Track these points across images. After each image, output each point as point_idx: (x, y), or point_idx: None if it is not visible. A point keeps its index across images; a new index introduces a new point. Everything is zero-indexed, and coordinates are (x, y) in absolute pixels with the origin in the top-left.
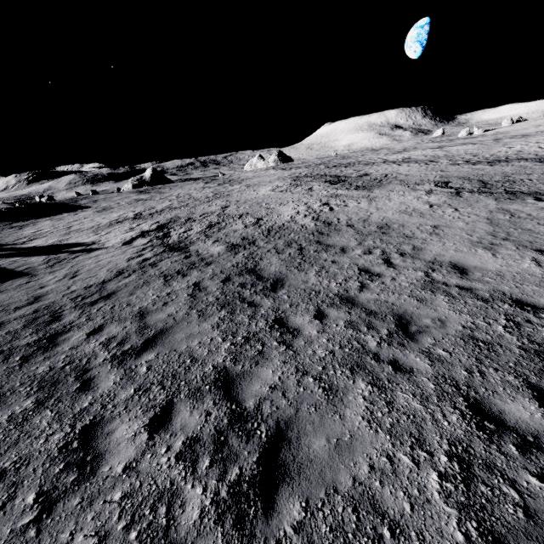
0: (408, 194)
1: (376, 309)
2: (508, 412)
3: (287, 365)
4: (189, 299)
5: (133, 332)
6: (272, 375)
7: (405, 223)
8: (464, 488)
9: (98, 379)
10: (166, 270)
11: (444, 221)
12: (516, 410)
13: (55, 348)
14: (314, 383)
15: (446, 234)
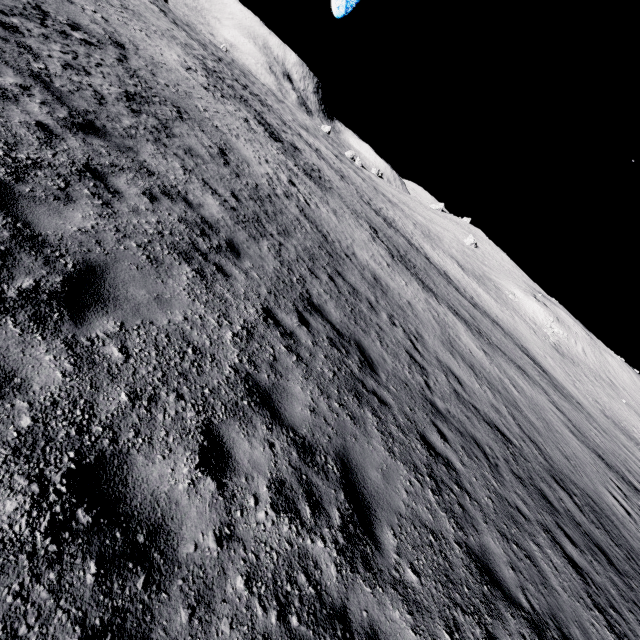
0: (360, 228)
1: (459, 428)
2: (572, 554)
3: (491, 527)
4: (300, 364)
5: (303, 465)
6: (497, 547)
7: (387, 283)
8: (615, 634)
9: (385, 633)
10: (163, 227)
11: (410, 298)
12: (571, 550)
13: (171, 548)
14: (520, 552)
15: (422, 320)
